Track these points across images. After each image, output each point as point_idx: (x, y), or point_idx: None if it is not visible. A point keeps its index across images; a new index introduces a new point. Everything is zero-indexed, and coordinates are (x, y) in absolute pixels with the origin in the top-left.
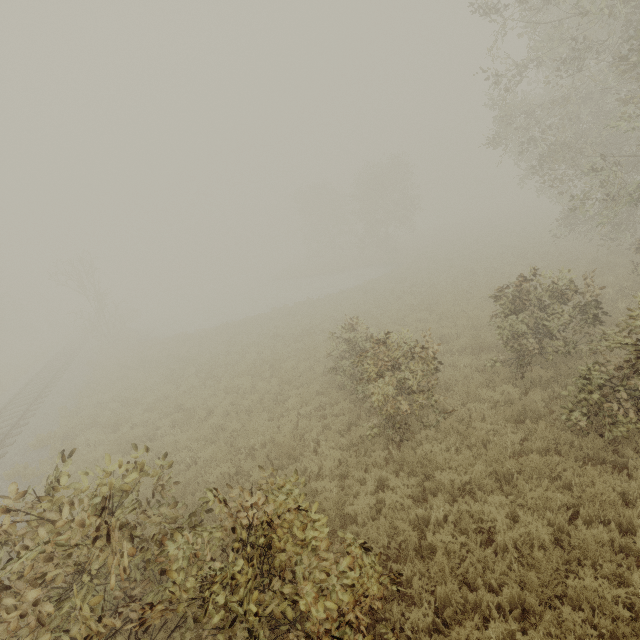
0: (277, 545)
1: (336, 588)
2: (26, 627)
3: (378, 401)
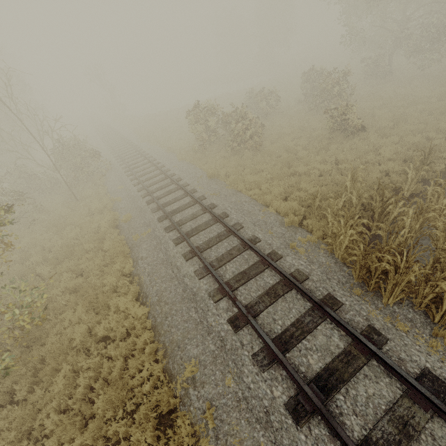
0: (243, 114)
1: (254, 116)
2: (204, 124)
3: (262, 106)
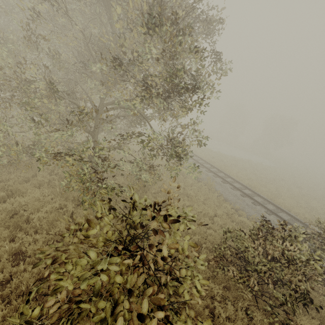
0: None
1: None
2: None
3: None
